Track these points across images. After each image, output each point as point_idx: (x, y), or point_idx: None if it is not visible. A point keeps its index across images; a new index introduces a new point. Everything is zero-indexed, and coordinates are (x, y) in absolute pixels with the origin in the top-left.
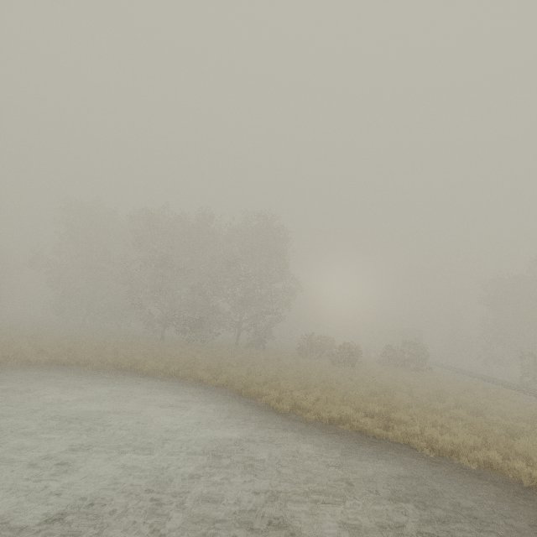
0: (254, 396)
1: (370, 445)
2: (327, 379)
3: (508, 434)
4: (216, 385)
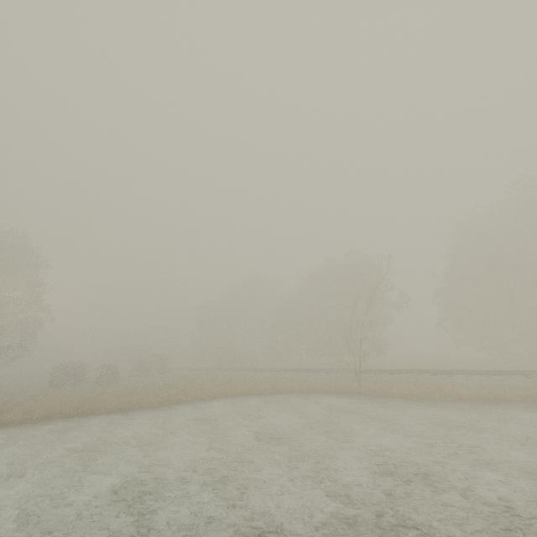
0: (89, 412)
1: (185, 404)
2: (123, 391)
3: (227, 384)
4: (35, 420)
